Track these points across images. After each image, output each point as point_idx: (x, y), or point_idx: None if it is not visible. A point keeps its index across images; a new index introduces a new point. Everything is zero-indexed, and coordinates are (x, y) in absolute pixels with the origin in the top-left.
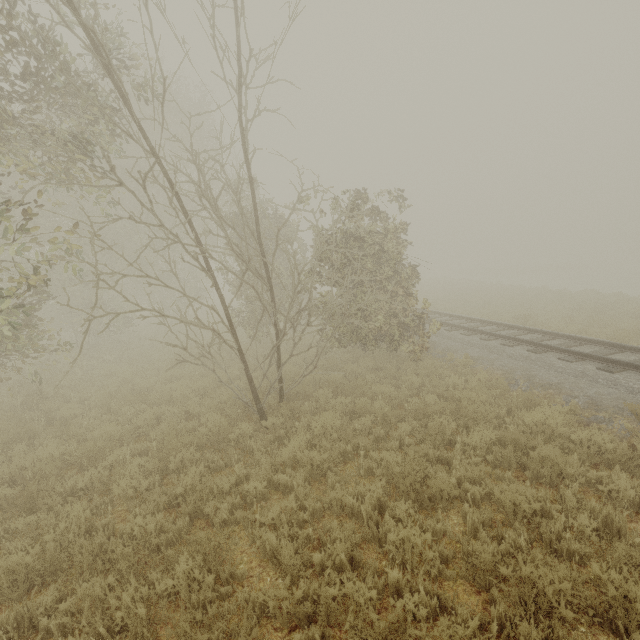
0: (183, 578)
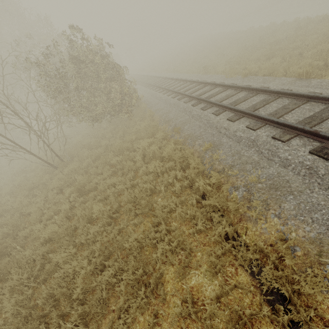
0: (6, 233)
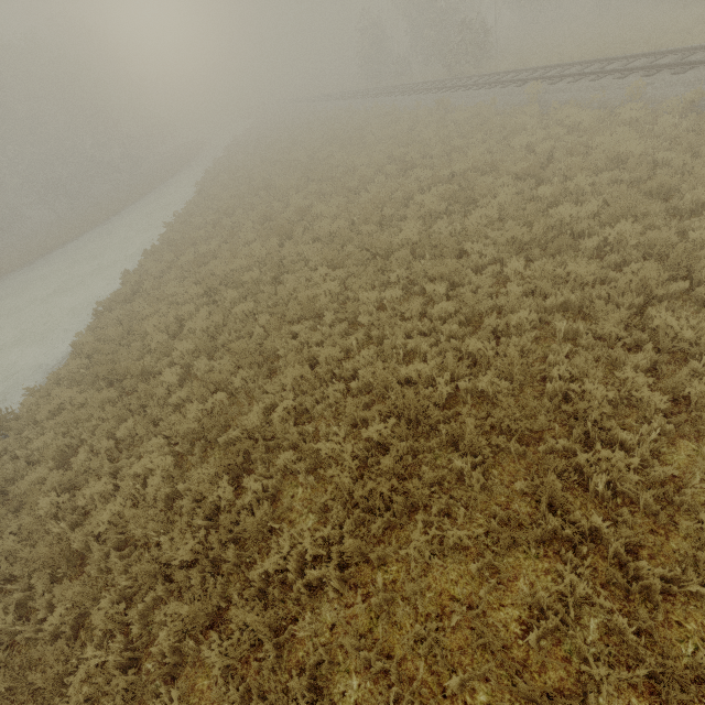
0: None
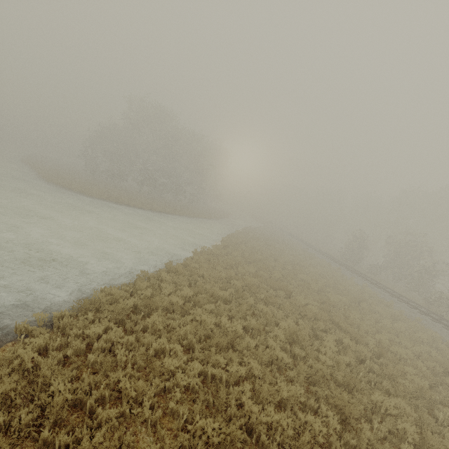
0: None
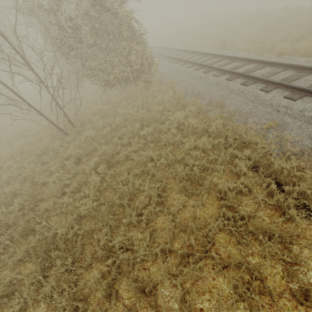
0: (20, 204)
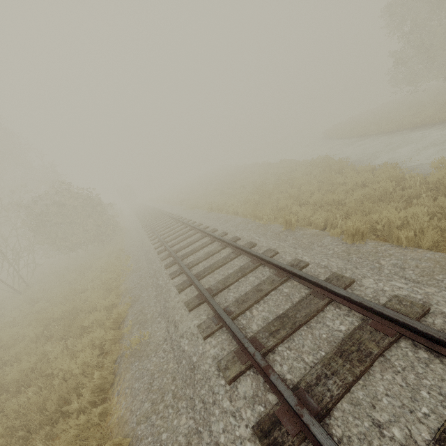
0: None
